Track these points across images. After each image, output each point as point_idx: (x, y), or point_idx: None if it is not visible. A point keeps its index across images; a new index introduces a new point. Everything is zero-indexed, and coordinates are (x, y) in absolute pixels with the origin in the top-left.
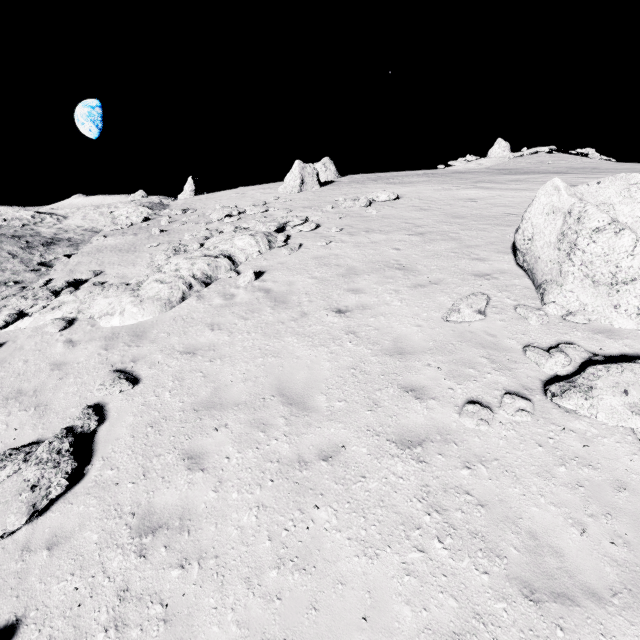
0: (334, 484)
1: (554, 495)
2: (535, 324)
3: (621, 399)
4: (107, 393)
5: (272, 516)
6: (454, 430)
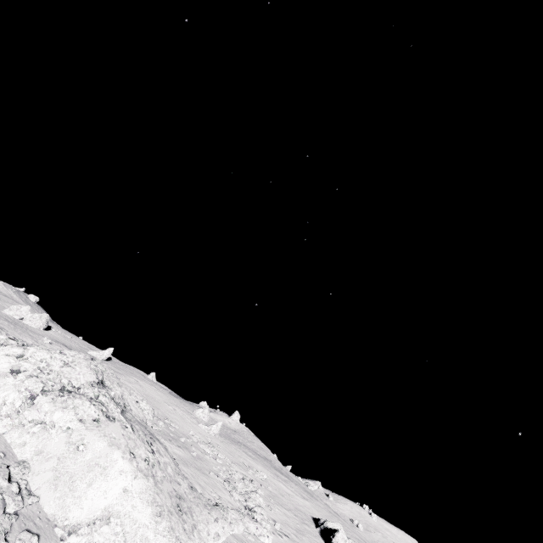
0: None
1: None
2: None
3: None
4: None
5: None
6: None
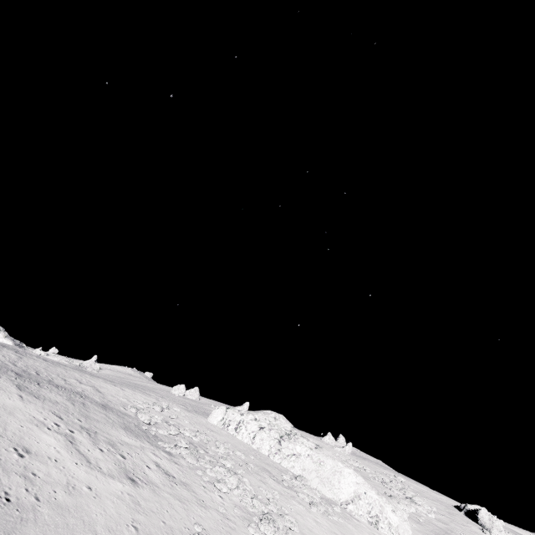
0: None
1: None
2: None
3: None
4: None
5: None
6: None
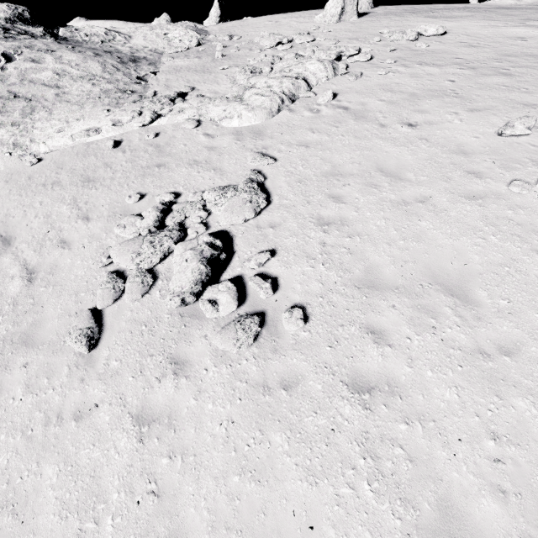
0: (428, 213)
1: None
2: None
3: None
4: (260, 164)
5: (394, 223)
6: (503, 194)
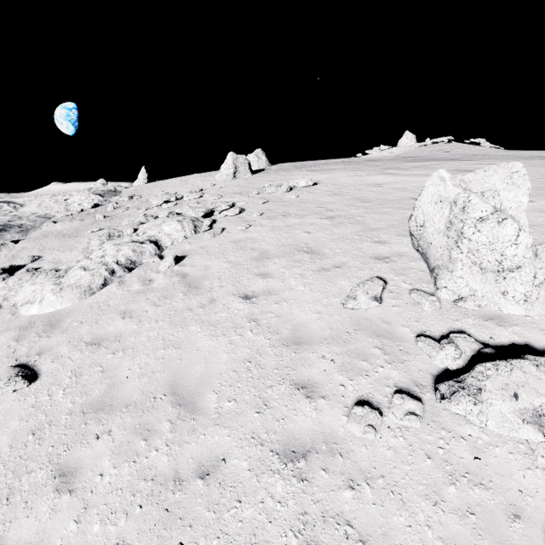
0: (206, 511)
1: (443, 526)
2: (428, 310)
3: (511, 405)
4: None
5: None
6: (341, 437)
